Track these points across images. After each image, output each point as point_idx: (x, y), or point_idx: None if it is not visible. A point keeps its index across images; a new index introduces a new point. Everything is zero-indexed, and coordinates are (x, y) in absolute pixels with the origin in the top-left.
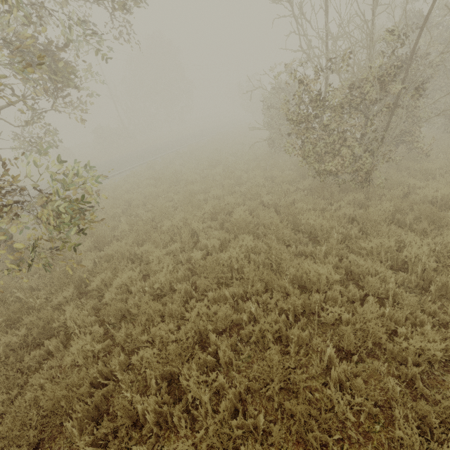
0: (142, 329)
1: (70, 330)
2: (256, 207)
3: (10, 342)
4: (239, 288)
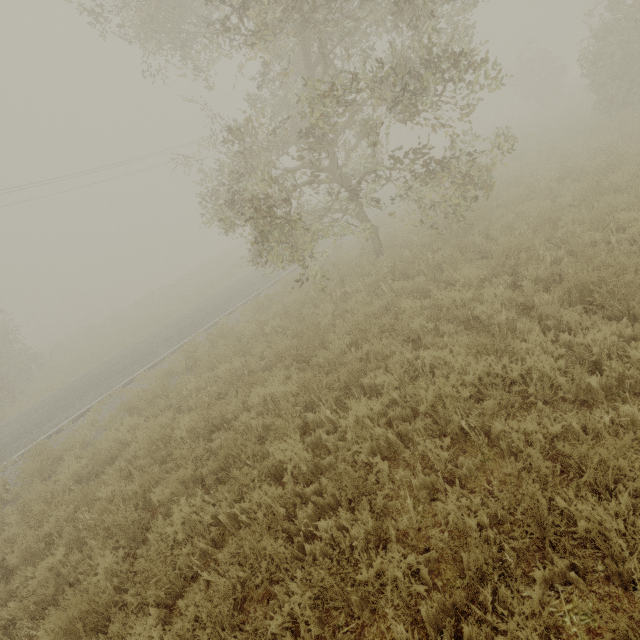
0: (550, 228)
1: (479, 249)
2: (614, 162)
3: (445, 255)
4: (637, 191)
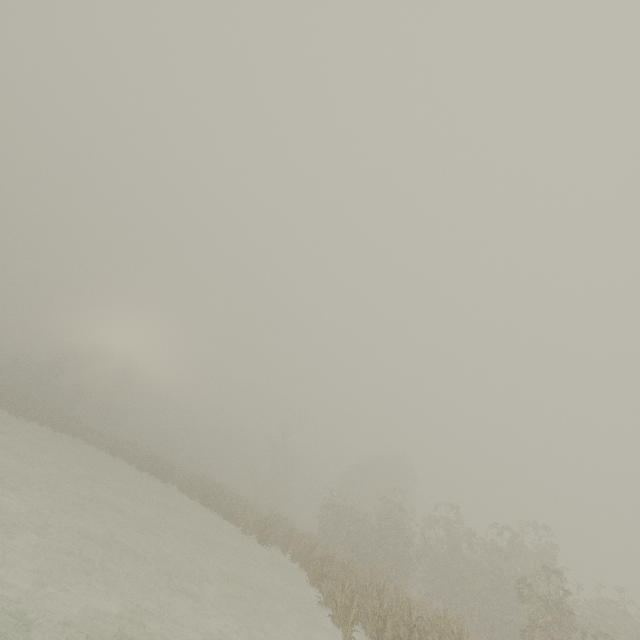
0: None
1: None
2: None
3: None
4: None
